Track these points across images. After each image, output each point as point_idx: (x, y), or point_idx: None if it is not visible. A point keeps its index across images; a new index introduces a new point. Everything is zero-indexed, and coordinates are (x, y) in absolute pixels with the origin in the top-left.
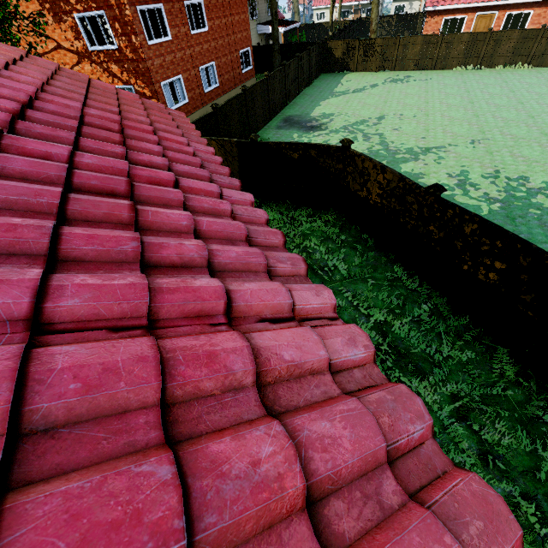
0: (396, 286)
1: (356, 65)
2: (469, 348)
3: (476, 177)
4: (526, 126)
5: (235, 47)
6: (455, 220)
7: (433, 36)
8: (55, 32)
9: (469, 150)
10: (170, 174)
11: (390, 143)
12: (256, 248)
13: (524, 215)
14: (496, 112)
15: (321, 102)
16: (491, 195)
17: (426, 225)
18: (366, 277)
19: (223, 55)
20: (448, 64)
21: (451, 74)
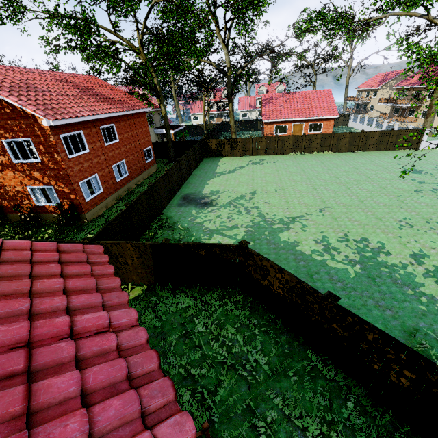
0: (315, 376)
1: (227, 153)
2: None
3: (334, 242)
4: (348, 195)
5: (139, 148)
6: (355, 325)
7: (272, 137)
8: None
9: (321, 217)
10: None
11: (266, 215)
12: None
13: (379, 274)
14: (326, 185)
15: (208, 181)
16: (350, 257)
17: (329, 322)
18: (287, 369)
19: (131, 154)
20: (284, 151)
21: (288, 157)
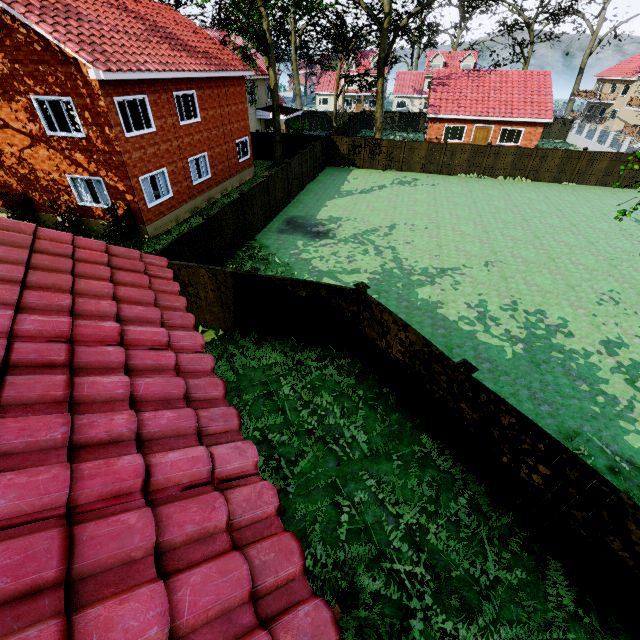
0: (425, 465)
1: (363, 162)
2: (517, 561)
3: (495, 309)
4: (534, 248)
5: (231, 137)
6: (489, 406)
7: (437, 143)
8: (2, 110)
9: (484, 274)
10: (138, 465)
11: (404, 260)
12: (266, 637)
13: (548, 359)
14: (504, 229)
15: (327, 202)
16: (512, 333)
17: (457, 401)
18: (391, 452)
19: (217, 145)
20: (453, 170)
21: (457, 180)
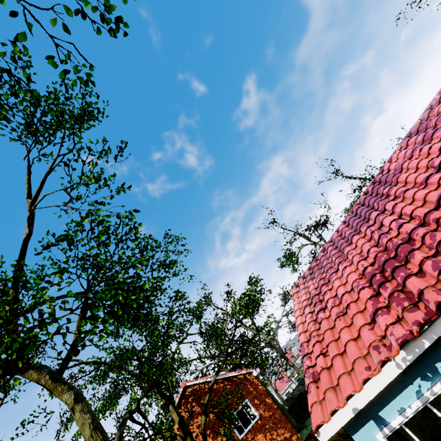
0: None
1: None
2: None
3: None
4: None
5: None
6: None
7: None
8: None
9: None
10: None
11: None
12: None
13: None
14: None
15: None
16: None
17: None
18: None
19: None
20: None
21: None
